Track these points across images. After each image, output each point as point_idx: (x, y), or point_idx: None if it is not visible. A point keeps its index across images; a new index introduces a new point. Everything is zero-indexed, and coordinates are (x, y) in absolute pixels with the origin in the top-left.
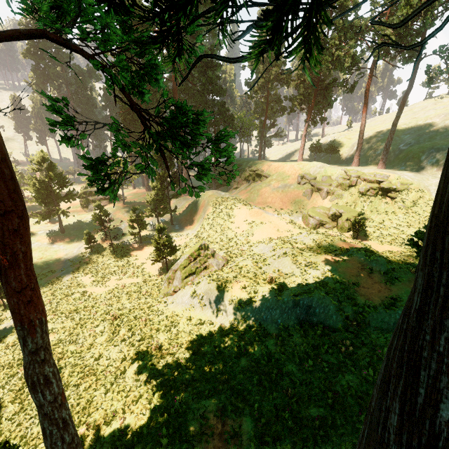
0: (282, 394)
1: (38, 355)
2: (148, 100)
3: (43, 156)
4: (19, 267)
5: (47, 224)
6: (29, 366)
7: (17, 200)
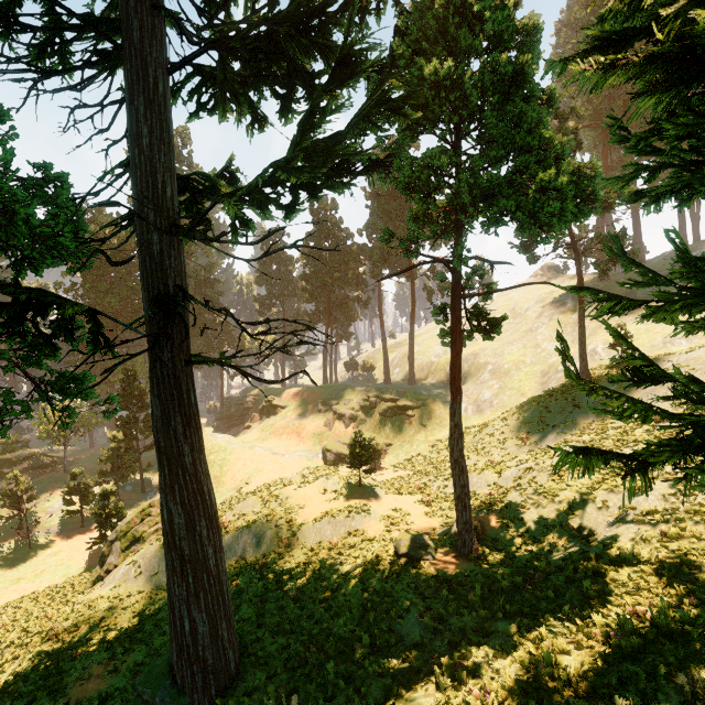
0: None
1: None
2: (47, 367)
3: None
4: None
5: None
6: None
7: None
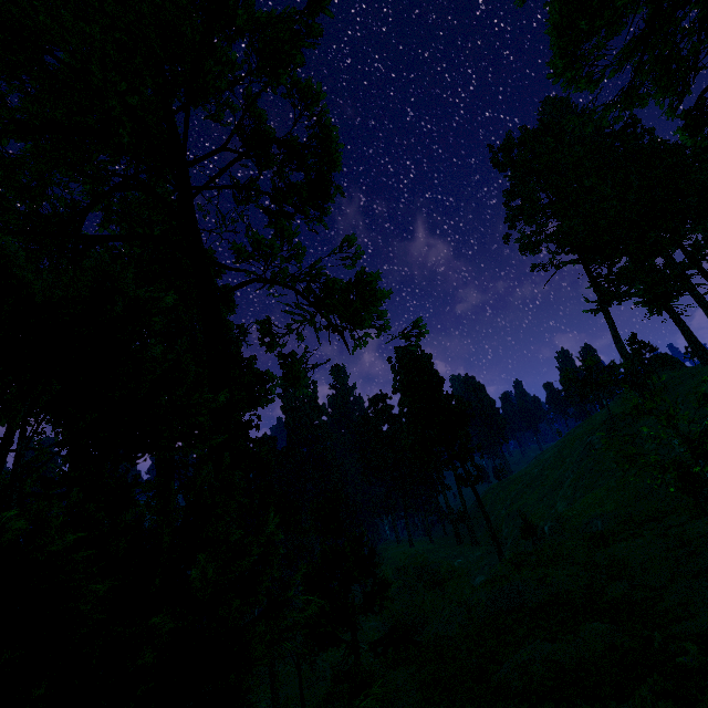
0: None
1: None
2: None
3: None
4: None
5: None
6: None
7: None
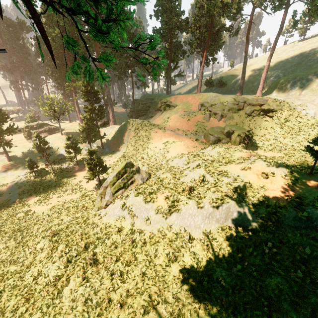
0: (216, 304)
1: None
2: None
3: None
4: None
5: None
6: None
7: None
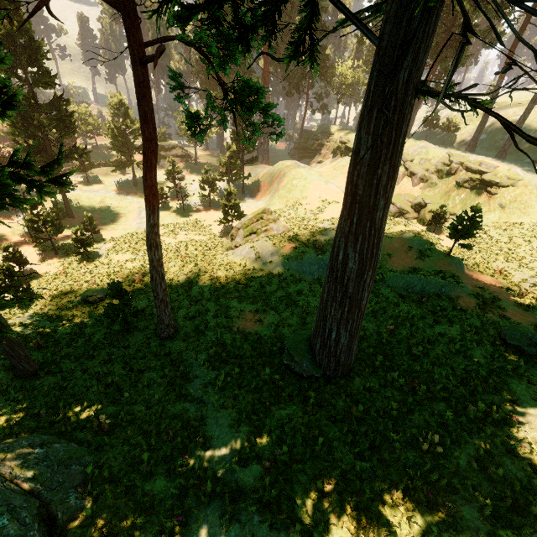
0: (299, 310)
1: (154, 228)
2: (229, 73)
3: (121, 100)
4: (152, 172)
5: (120, 175)
6: (150, 234)
7: (155, 134)
